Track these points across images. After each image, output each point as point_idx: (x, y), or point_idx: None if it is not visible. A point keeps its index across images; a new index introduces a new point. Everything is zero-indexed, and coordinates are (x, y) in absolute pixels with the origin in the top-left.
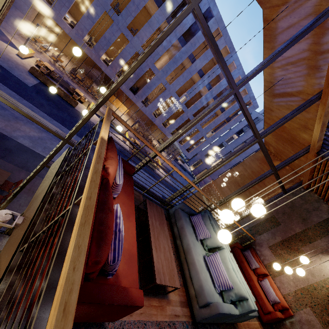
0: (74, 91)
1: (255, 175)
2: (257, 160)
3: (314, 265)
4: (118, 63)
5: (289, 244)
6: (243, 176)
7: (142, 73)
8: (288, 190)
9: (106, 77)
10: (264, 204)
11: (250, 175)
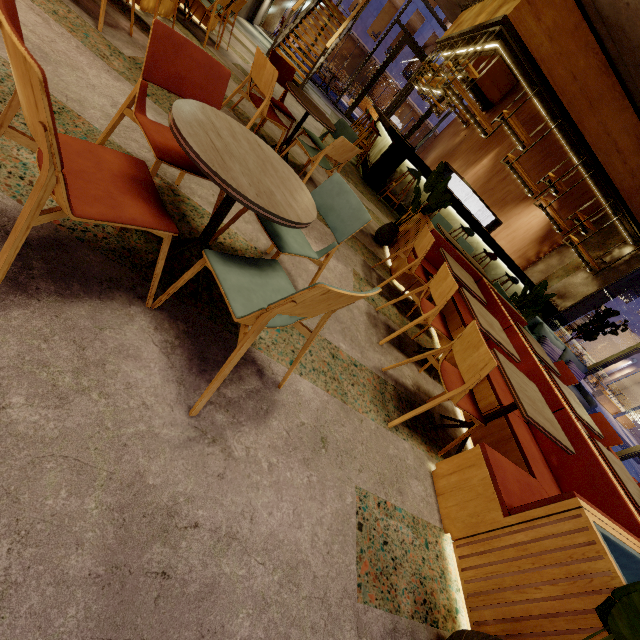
0: (335, 80)
1: None
2: None
3: None
4: (390, 34)
5: None
6: None
7: (422, 43)
8: None
9: (360, 77)
10: None
11: None
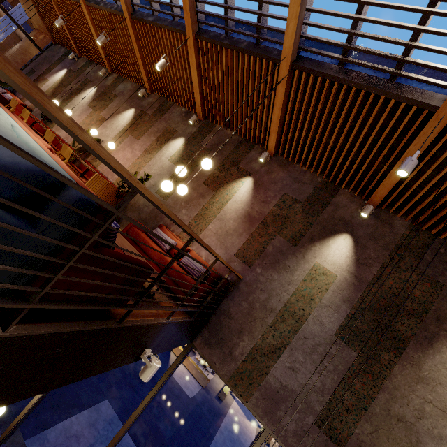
0: None
1: (24, 50)
2: (28, 39)
3: (50, 81)
4: None
5: (38, 79)
6: (15, 55)
7: None
8: (44, 49)
9: None
10: (26, 64)
11: (20, 52)
